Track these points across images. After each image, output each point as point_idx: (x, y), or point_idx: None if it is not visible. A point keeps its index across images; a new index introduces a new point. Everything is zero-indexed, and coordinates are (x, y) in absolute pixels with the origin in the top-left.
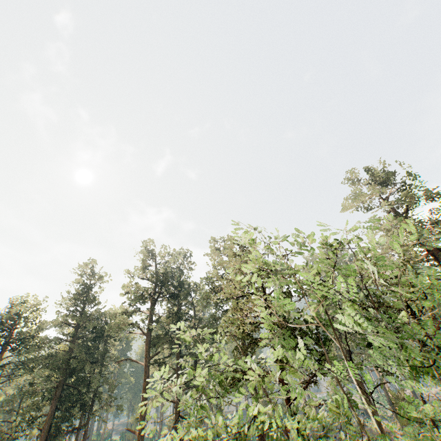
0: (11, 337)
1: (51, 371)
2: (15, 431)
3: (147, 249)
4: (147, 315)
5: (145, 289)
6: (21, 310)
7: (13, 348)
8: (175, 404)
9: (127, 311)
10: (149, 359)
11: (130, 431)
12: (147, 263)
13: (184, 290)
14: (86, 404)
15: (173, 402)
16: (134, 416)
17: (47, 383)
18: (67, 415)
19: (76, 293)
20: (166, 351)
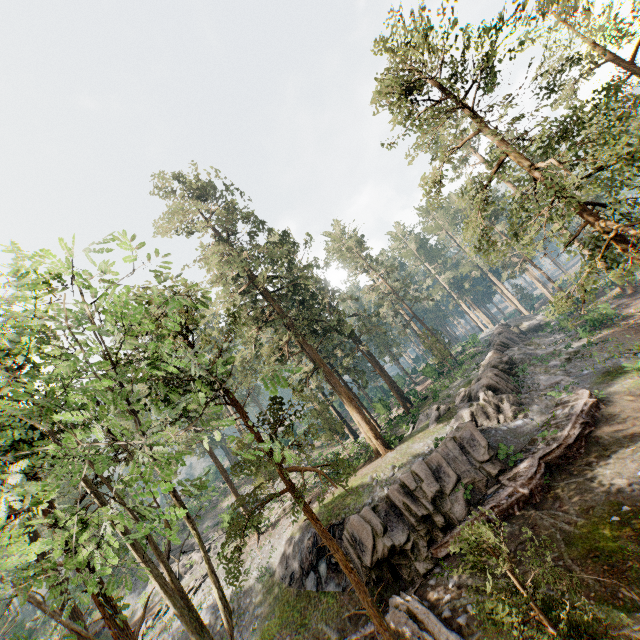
0: None
1: None
2: None
3: None
4: None
5: None
6: None
7: None
8: None
9: None
10: None
11: None
12: None
13: None
14: None
15: None
16: None
17: None
18: None
19: None
20: None
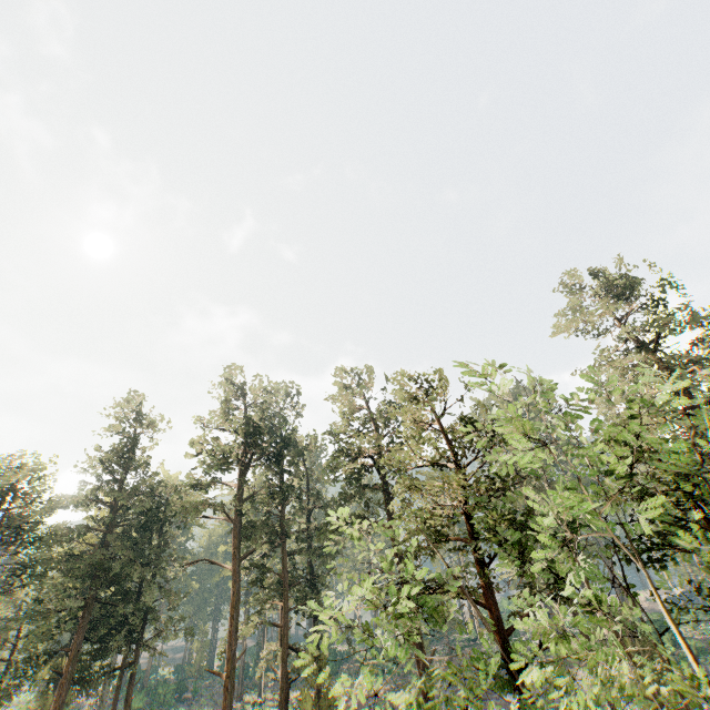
0: (0, 524)
1: (77, 582)
2: (14, 676)
3: (231, 381)
4: (232, 489)
5: (234, 448)
6: (17, 479)
7: (5, 543)
8: (282, 630)
9: (201, 482)
10: (240, 560)
11: (213, 673)
12: (231, 404)
13: (289, 448)
14: (133, 630)
15: (279, 627)
16: (199, 641)
17: (69, 600)
18: (102, 649)
19: (111, 450)
20: (264, 546)
